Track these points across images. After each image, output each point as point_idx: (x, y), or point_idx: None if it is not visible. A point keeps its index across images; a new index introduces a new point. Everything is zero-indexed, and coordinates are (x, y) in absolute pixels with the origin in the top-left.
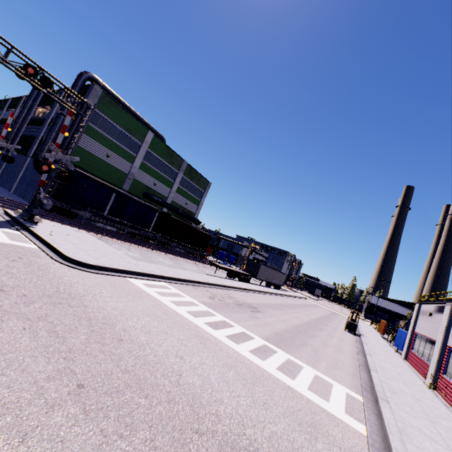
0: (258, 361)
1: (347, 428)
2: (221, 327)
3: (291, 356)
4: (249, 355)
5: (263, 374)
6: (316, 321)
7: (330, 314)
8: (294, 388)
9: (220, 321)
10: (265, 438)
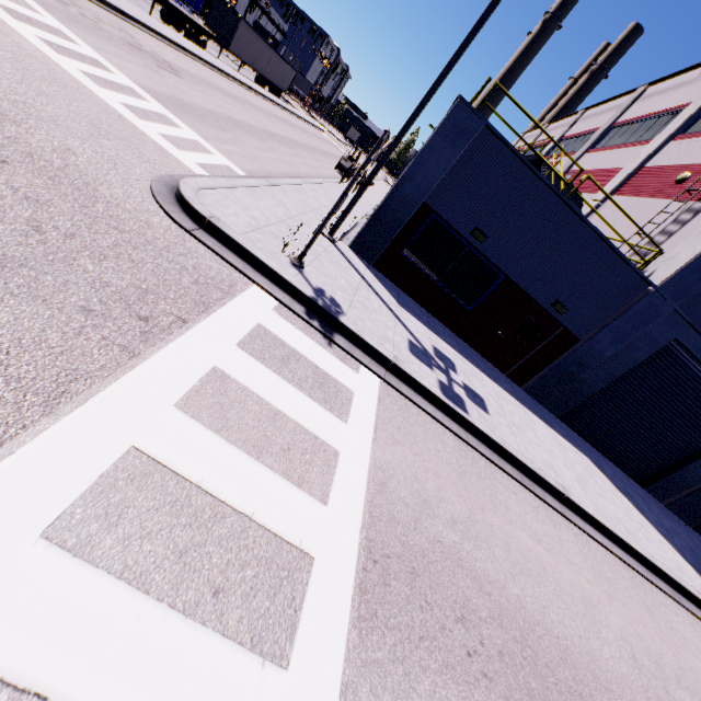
0: (86, 82)
1: (178, 164)
2: (39, 28)
3: (174, 117)
4: (74, 71)
5: (81, 90)
6: (294, 142)
7: (339, 157)
8: (130, 121)
9: (46, 25)
10: (4, 97)
